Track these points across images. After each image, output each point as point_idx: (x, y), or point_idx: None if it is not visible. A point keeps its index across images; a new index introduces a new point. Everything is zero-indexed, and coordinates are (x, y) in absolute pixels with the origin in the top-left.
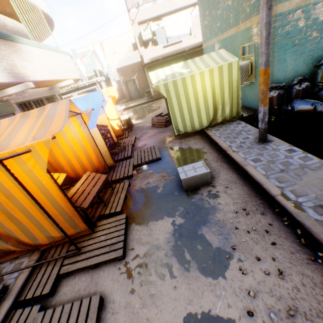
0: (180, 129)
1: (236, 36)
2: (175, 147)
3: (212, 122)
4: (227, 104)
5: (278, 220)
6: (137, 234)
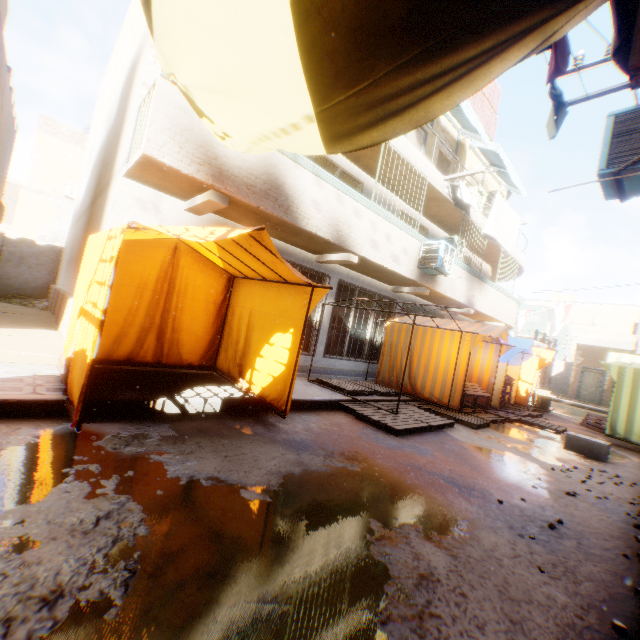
0: (616, 429)
1: None
2: None
3: None
4: None
5: None
6: (492, 432)
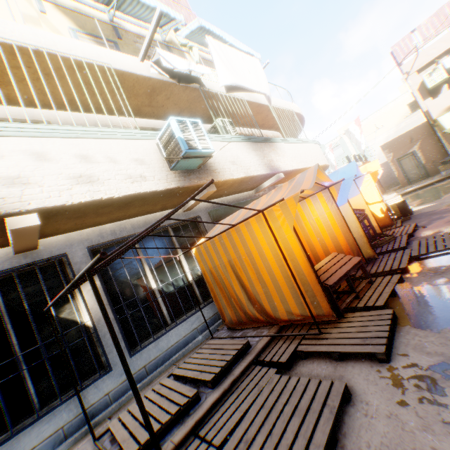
0: None
1: None
2: None
3: None
4: None
5: None
6: (414, 340)
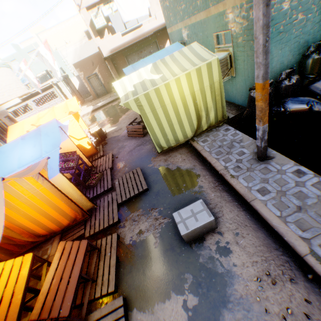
0: (162, 145)
1: (207, 22)
2: (161, 167)
3: (197, 131)
4: (211, 109)
5: (315, 292)
6: None
